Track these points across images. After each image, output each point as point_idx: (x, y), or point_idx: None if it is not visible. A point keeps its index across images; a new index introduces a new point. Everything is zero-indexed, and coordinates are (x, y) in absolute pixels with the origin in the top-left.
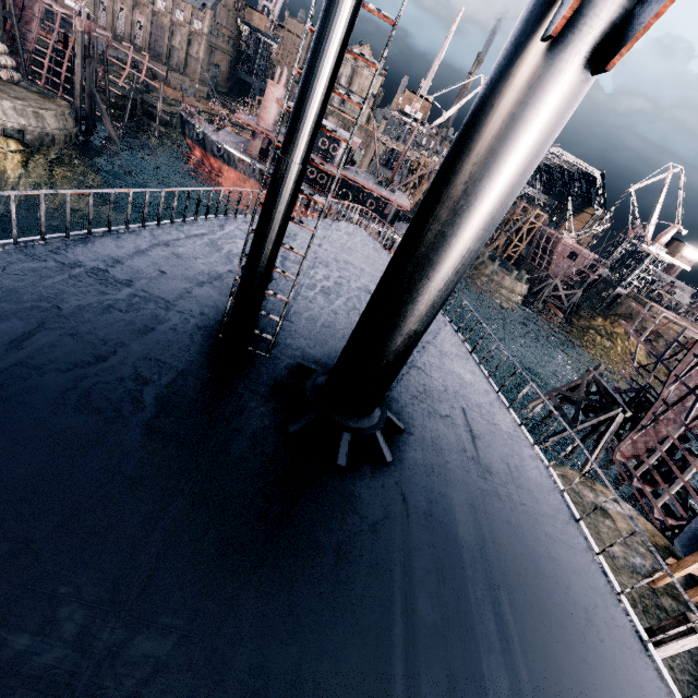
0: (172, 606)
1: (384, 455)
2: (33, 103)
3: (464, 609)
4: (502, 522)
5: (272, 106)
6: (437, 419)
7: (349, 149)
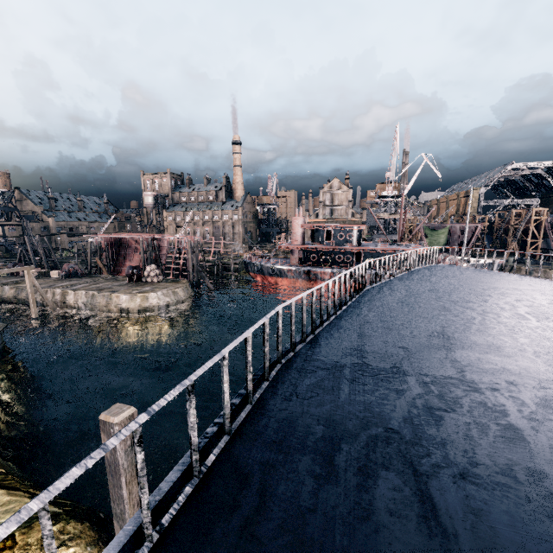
0: None
1: None
2: (171, 287)
3: None
4: None
5: (298, 230)
6: None
7: (360, 232)
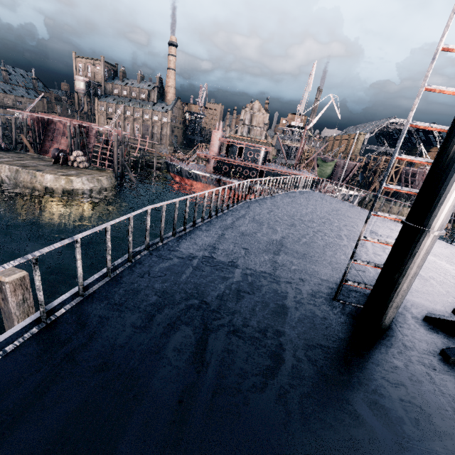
0: None
1: None
2: (95, 175)
3: None
4: None
5: (216, 143)
6: None
7: (266, 153)
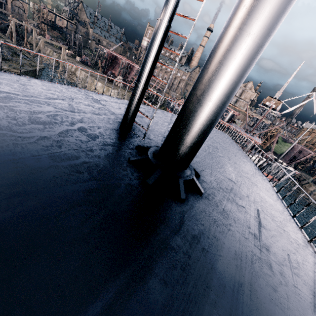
0: (3, 176)
1: (180, 193)
2: (123, 92)
3: (191, 314)
4: (266, 284)
5: None
6: (233, 204)
7: (233, 115)
